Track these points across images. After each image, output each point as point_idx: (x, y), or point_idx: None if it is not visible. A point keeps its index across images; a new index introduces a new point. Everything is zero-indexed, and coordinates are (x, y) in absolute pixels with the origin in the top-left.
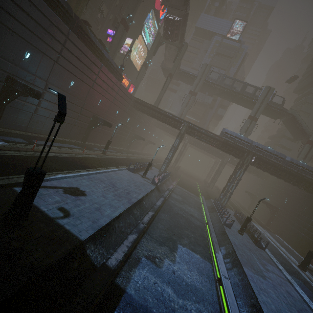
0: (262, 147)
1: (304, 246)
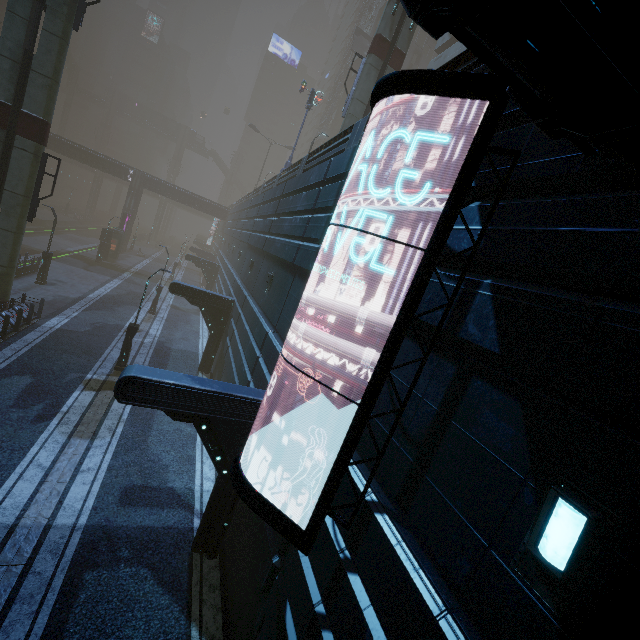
0: None
1: None
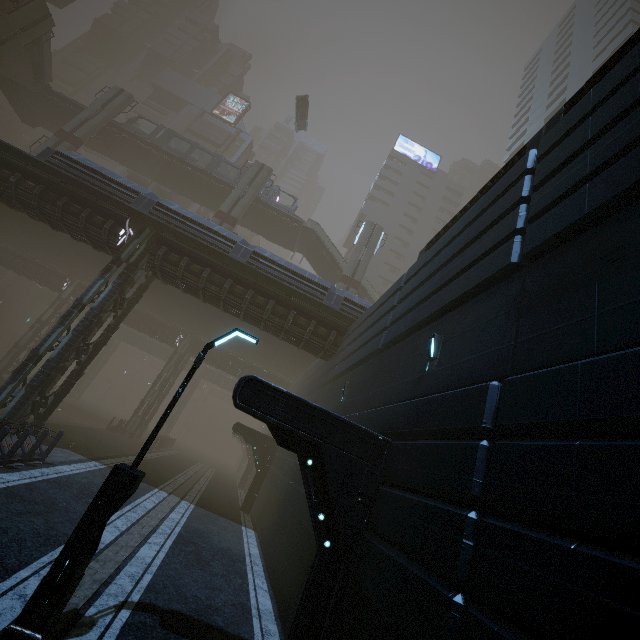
0: (179, 210)
1: (285, 525)
